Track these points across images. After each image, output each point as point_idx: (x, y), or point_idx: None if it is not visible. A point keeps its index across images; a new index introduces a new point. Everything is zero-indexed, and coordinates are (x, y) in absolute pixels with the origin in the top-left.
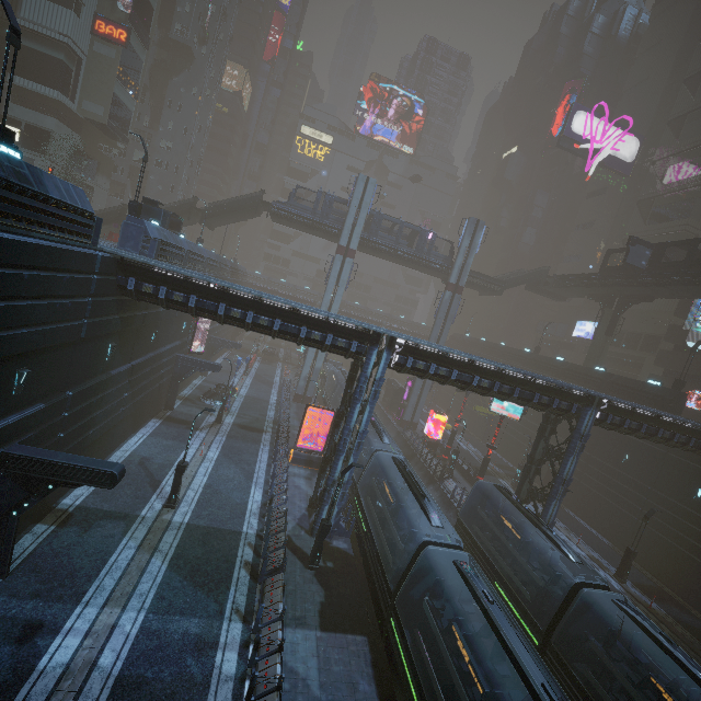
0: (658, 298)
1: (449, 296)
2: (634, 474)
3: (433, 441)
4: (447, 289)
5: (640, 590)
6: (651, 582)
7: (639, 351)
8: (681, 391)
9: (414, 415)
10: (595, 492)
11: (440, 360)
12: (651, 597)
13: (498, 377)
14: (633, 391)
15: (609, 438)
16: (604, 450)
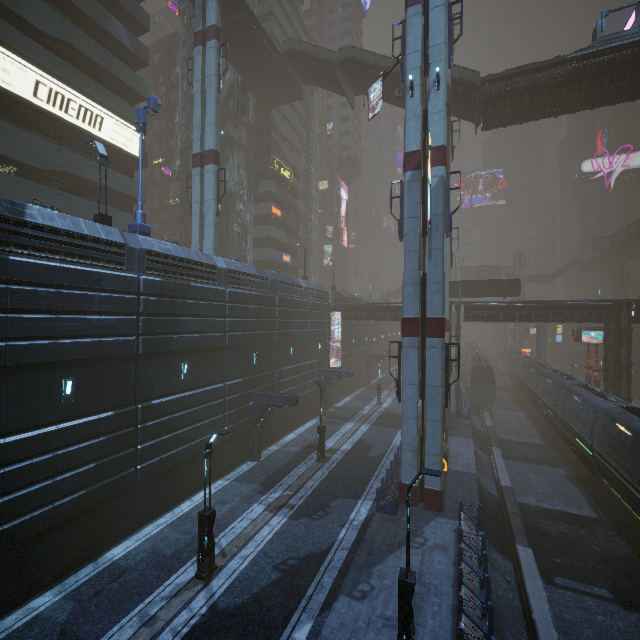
0: None
1: None
2: None
3: None
4: None
5: None
6: None
7: None
8: None
9: None
10: None
11: None
12: None
13: None
14: None
15: None
16: None
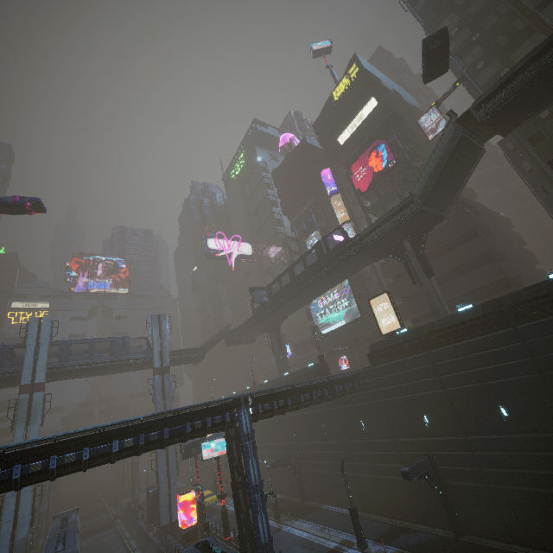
0: (302, 315)
1: (159, 378)
2: (335, 438)
3: (190, 530)
4: (155, 374)
5: (379, 543)
6: (386, 525)
7: (312, 350)
8: (337, 361)
9: (171, 512)
10: (327, 472)
11: (61, 448)
12: (387, 542)
13: (140, 428)
14: (303, 377)
15: (311, 421)
16: (314, 433)
